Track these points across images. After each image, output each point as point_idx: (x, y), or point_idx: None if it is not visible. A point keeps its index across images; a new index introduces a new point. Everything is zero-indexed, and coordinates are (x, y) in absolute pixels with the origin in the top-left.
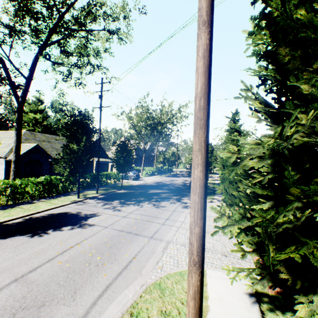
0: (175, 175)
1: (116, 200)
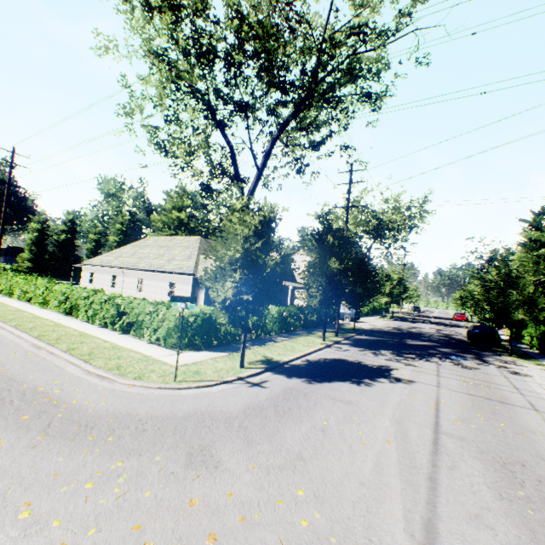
0: (401, 318)
1: (380, 350)
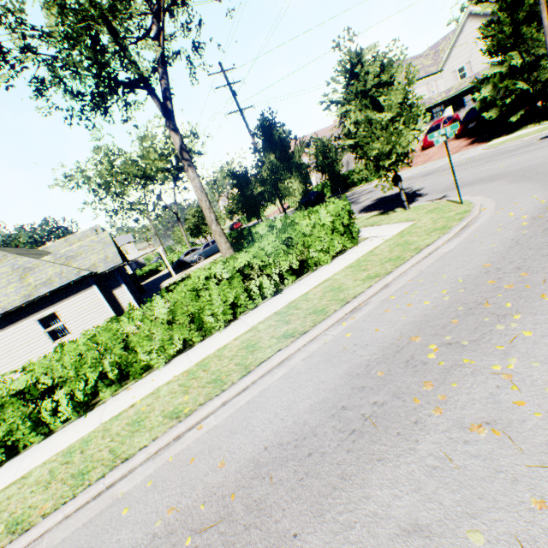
0: None
1: None
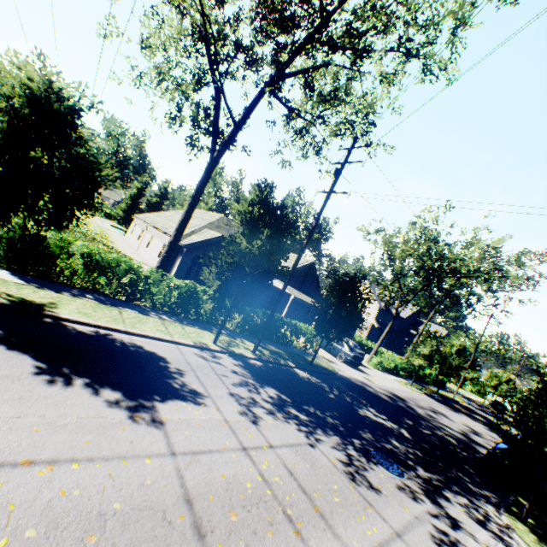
0: (447, 399)
1: (273, 388)
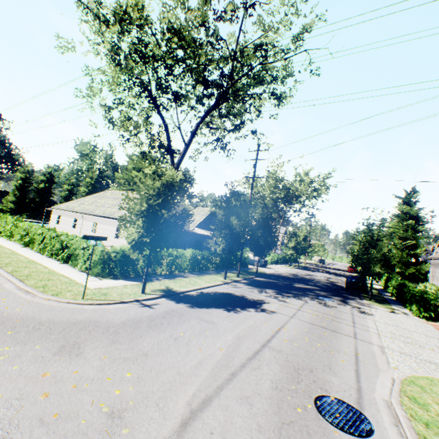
0: (305, 267)
1: (267, 289)
